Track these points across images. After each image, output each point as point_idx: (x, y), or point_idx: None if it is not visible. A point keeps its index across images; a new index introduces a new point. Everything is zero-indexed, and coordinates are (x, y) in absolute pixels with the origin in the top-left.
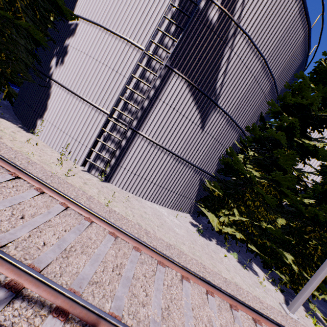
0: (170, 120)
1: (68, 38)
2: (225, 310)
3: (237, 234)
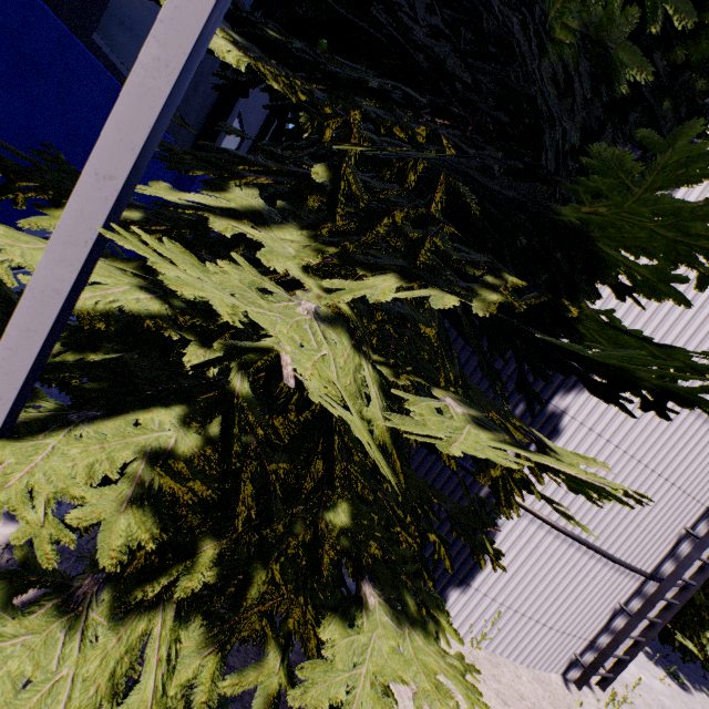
0: None
1: (564, 391)
2: None
3: None
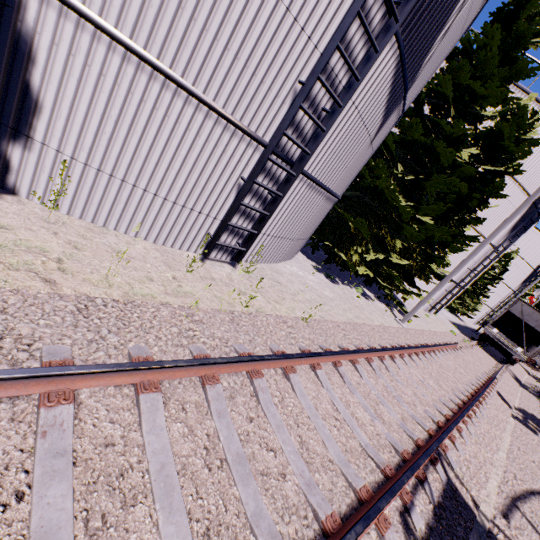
0: (348, 139)
1: None
2: (410, 361)
3: (369, 273)
